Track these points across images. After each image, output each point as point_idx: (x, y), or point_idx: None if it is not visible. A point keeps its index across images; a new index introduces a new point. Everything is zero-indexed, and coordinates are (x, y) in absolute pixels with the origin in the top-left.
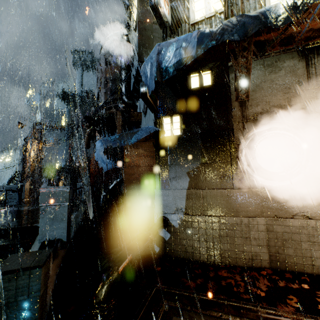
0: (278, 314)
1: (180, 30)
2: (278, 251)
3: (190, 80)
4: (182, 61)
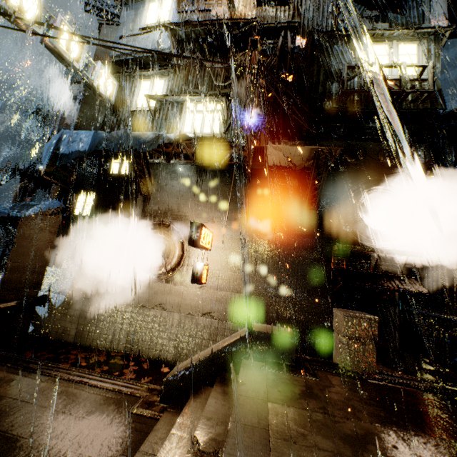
0: (57, 367)
1: (122, 111)
2: (134, 336)
3: (111, 165)
4: (78, 153)
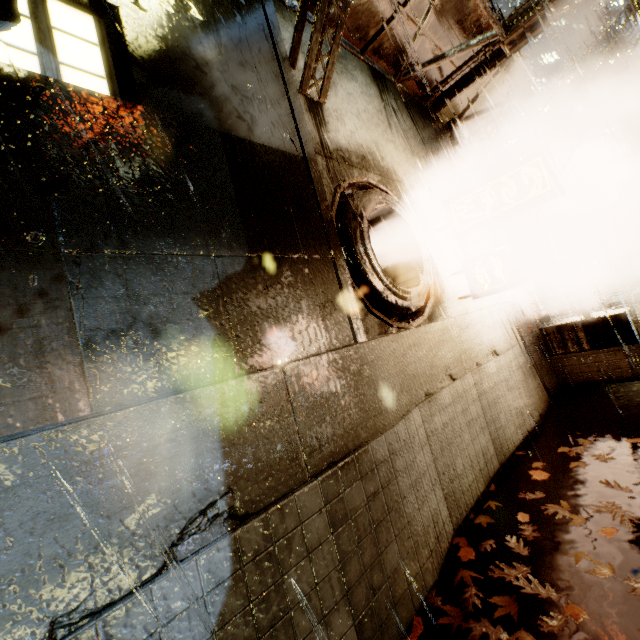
0: None
1: None
2: (450, 476)
3: None
4: None
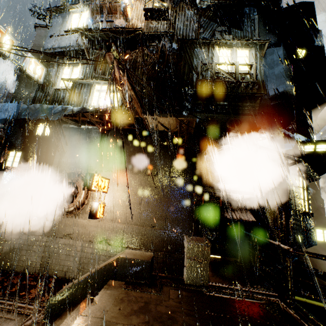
0: None
1: (48, 89)
2: (47, 260)
3: (37, 129)
4: (3, 120)
